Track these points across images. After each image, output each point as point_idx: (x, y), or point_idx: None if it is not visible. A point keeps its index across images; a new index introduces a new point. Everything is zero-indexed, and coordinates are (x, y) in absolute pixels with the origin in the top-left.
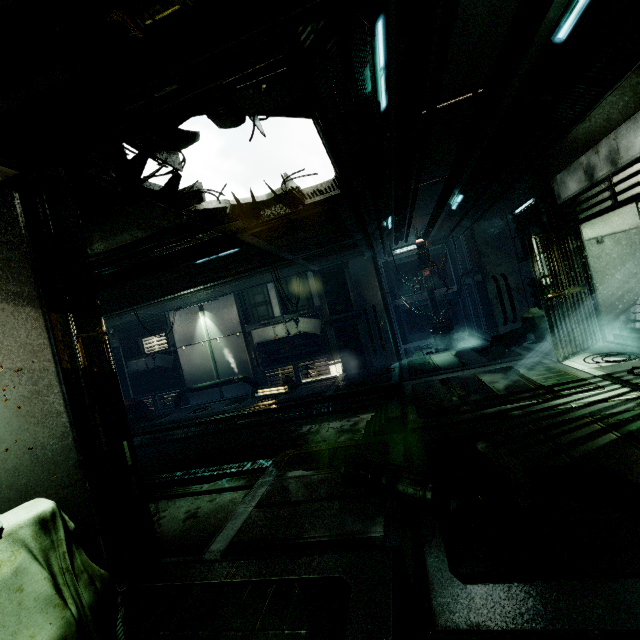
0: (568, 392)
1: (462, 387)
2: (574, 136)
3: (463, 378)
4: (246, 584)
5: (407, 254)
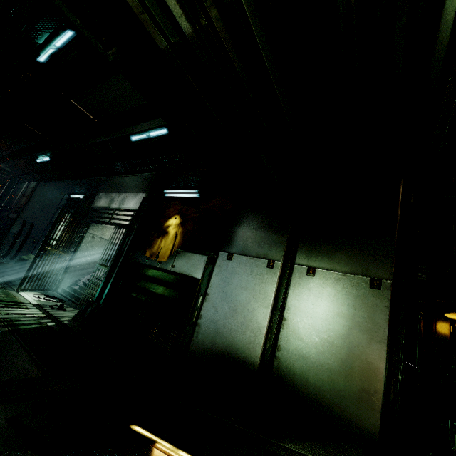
0: (4, 305)
1: None
2: (116, 180)
3: None
4: None
5: None
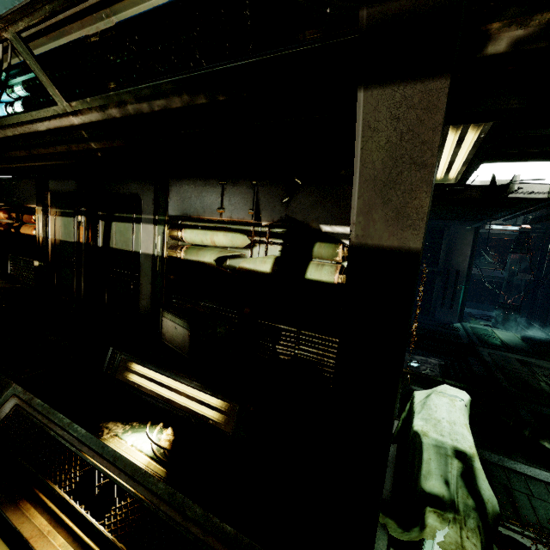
0: None
1: (546, 376)
2: None
3: (543, 367)
4: (500, 466)
5: (498, 231)
